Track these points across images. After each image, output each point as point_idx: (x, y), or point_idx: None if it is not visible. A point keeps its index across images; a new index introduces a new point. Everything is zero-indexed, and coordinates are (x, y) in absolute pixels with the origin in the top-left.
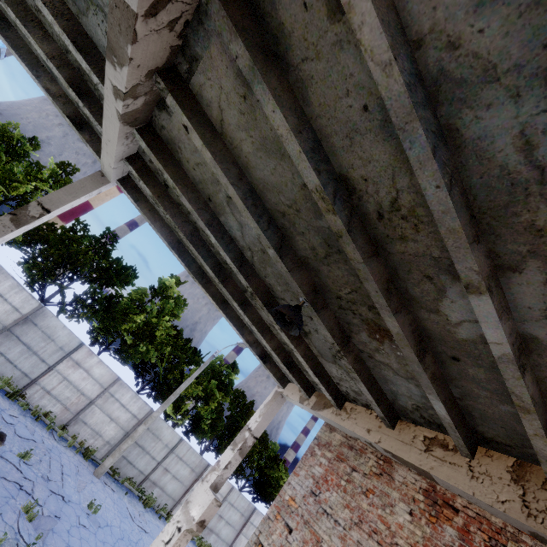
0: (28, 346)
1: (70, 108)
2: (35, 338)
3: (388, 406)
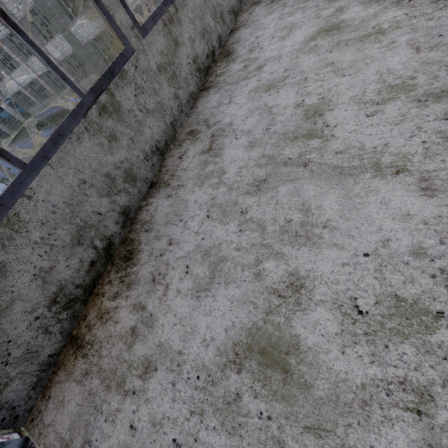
0: None
1: None
2: None
3: None
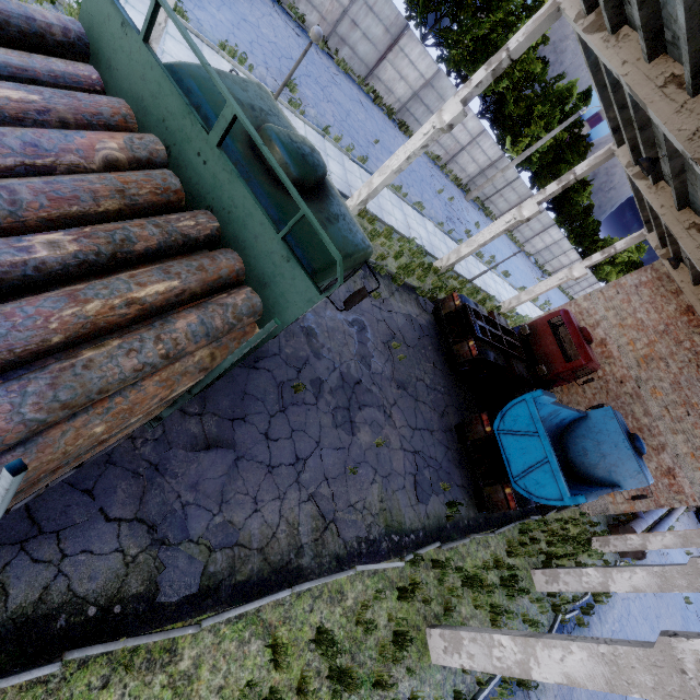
0: (427, 107)
1: (616, 123)
2: (432, 100)
3: (698, 281)
